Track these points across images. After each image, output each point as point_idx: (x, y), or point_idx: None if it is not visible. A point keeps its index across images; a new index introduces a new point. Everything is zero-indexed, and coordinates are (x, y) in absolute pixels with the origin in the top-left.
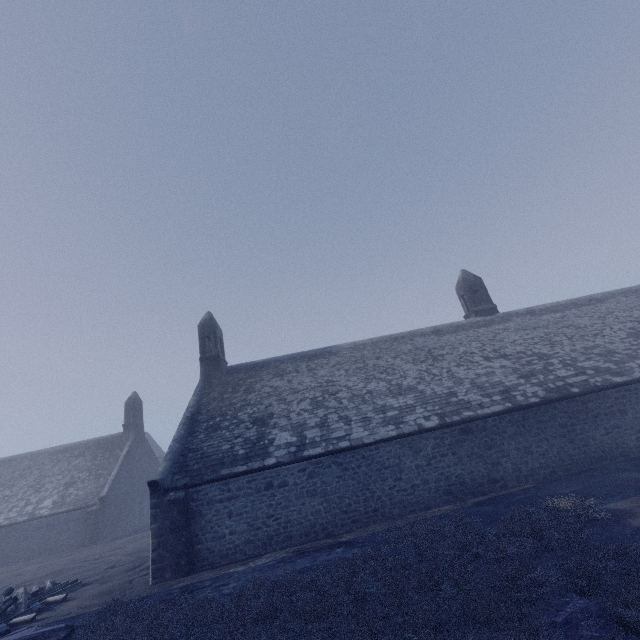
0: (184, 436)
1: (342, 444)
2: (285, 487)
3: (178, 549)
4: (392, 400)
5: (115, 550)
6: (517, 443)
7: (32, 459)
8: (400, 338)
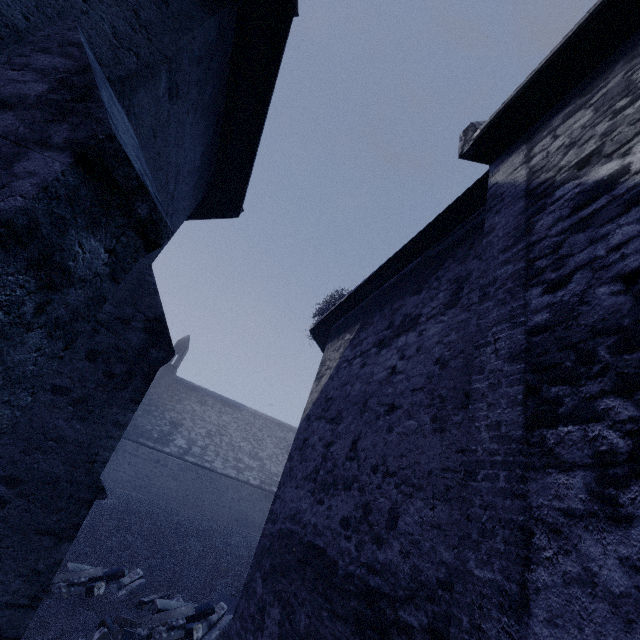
0: None
1: (206, 464)
2: (165, 467)
3: None
4: (247, 459)
5: None
6: None
7: None
8: (282, 426)
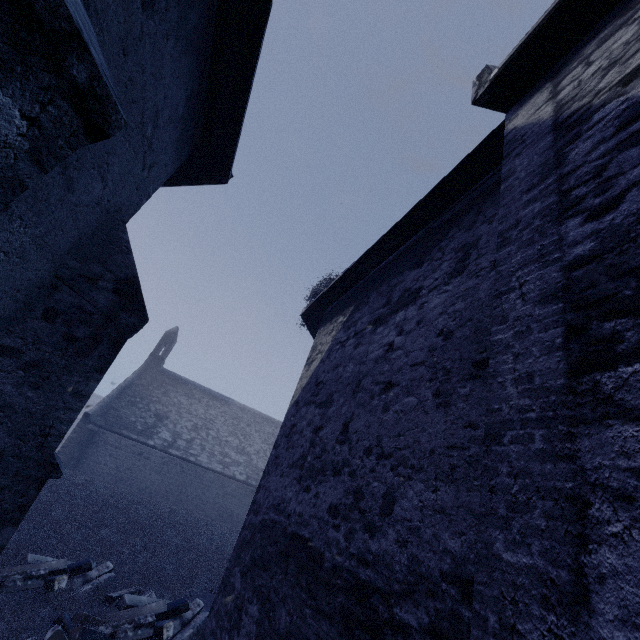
0: (114, 397)
1: (191, 458)
2: (148, 460)
3: (75, 454)
4: (234, 453)
5: None
6: None
7: None
8: (271, 421)
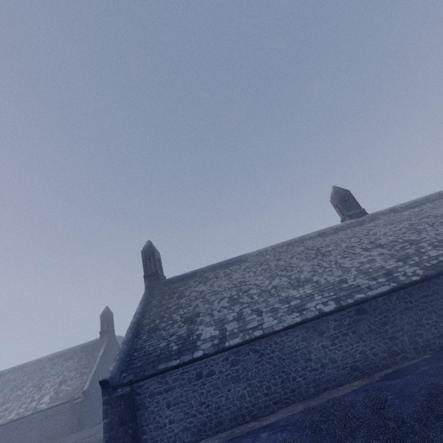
0: (131, 338)
1: (256, 333)
2: (212, 376)
3: (126, 441)
4: (293, 291)
5: (92, 436)
6: (408, 317)
7: (37, 364)
8: (293, 243)
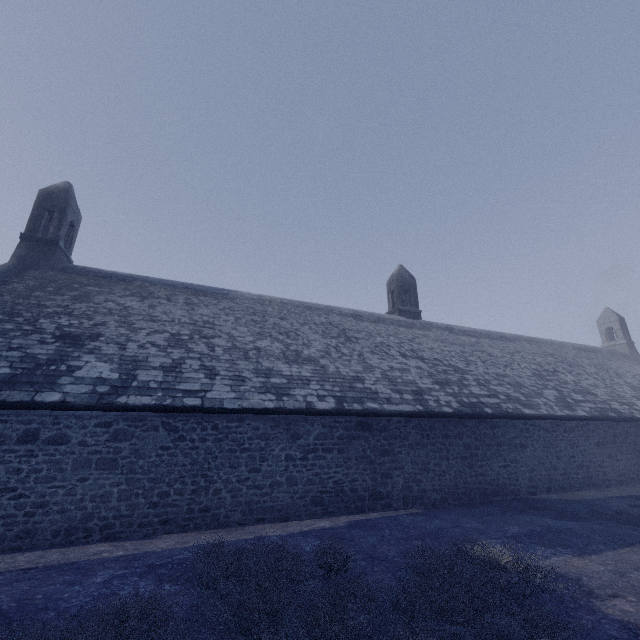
0: None
1: (189, 401)
2: (60, 445)
3: None
4: (283, 366)
5: None
6: (416, 455)
7: None
8: (315, 309)
